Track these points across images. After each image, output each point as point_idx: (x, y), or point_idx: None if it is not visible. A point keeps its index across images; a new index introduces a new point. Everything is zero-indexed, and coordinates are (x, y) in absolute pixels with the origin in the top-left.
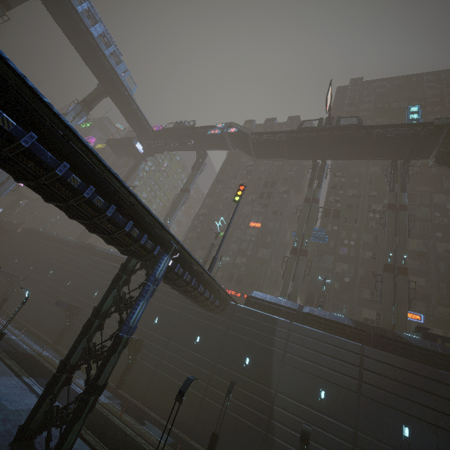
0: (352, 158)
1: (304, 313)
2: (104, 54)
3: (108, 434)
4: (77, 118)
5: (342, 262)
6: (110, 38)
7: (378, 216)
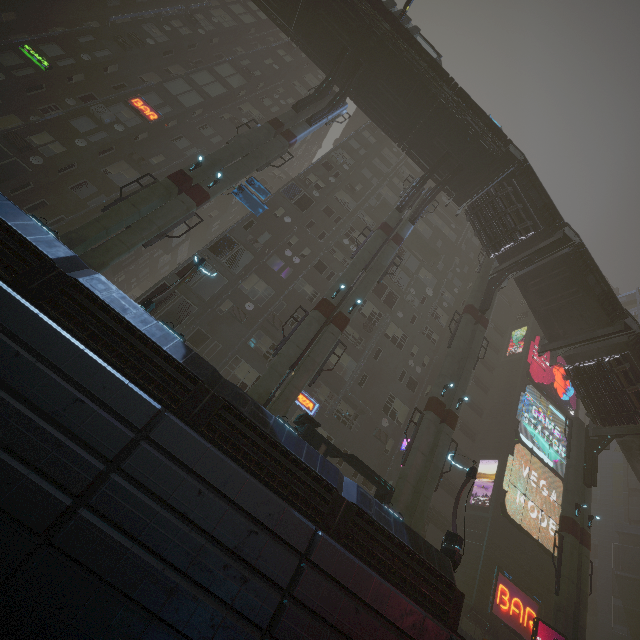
0: (386, 123)
1: (63, 277)
2: None
3: None
4: None
5: (261, 277)
6: None
7: (353, 250)
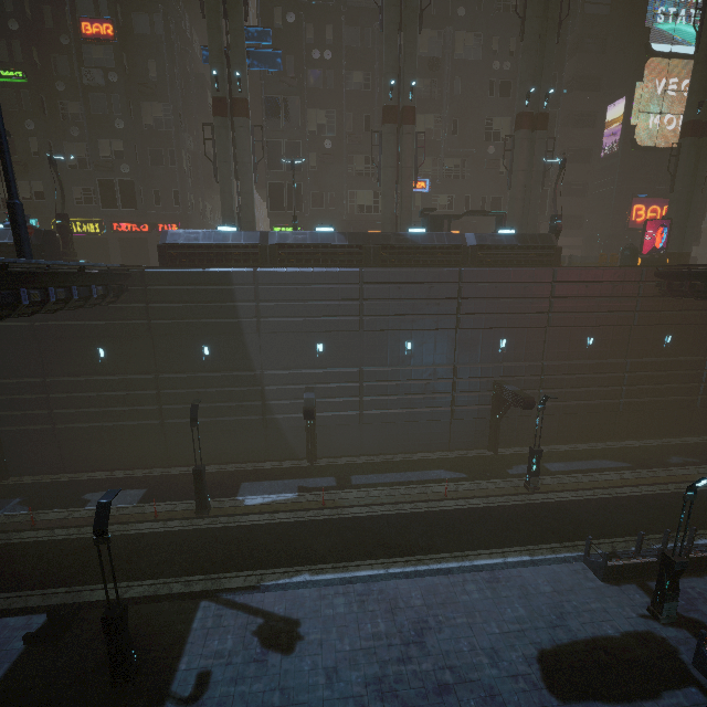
0: None
1: (273, 248)
2: None
3: (26, 569)
4: None
5: (315, 108)
6: None
7: None
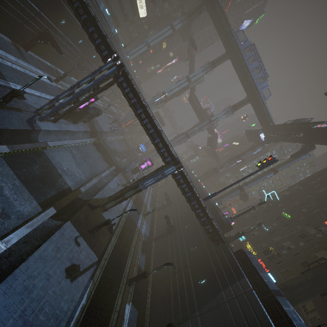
0: None
1: (272, 296)
2: (252, 78)
3: (127, 232)
4: (225, 114)
5: None
6: (263, 68)
7: None
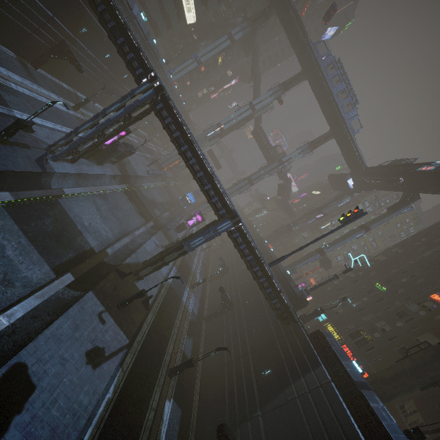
0: None
1: (356, 390)
2: (337, 105)
3: (168, 308)
4: (301, 154)
5: None
6: (351, 92)
7: None
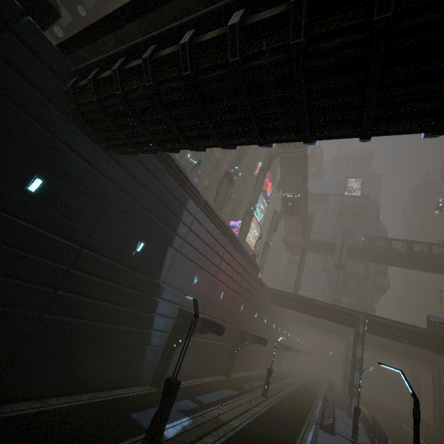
0: None
1: (205, 201)
2: None
3: None
4: None
5: None
6: None
7: None
